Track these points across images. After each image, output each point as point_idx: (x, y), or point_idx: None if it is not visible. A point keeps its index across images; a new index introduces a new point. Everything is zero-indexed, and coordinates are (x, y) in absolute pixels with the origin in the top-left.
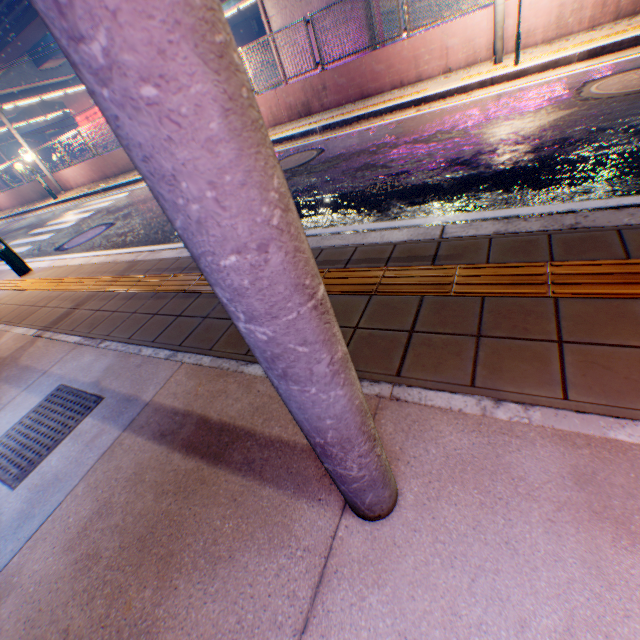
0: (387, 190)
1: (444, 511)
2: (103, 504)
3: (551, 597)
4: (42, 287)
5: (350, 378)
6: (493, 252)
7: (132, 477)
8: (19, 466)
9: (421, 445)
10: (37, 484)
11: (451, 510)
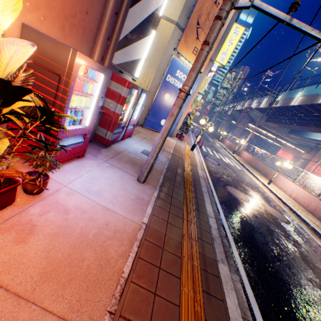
0: (248, 227)
1: (138, 186)
2: (139, 159)
3: (129, 189)
4: (186, 153)
5: (152, 158)
6: (201, 219)
7: (142, 162)
8: (144, 152)
9: (147, 188)
10: (141, 154)
11: (138, 186)
